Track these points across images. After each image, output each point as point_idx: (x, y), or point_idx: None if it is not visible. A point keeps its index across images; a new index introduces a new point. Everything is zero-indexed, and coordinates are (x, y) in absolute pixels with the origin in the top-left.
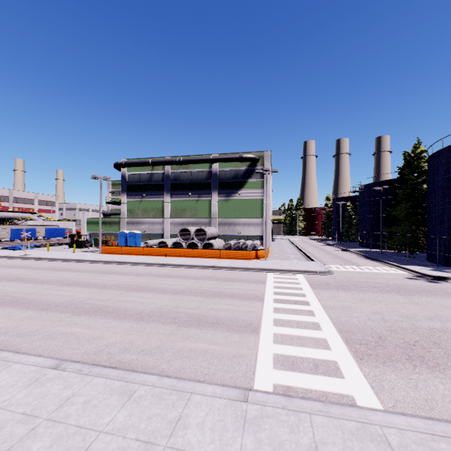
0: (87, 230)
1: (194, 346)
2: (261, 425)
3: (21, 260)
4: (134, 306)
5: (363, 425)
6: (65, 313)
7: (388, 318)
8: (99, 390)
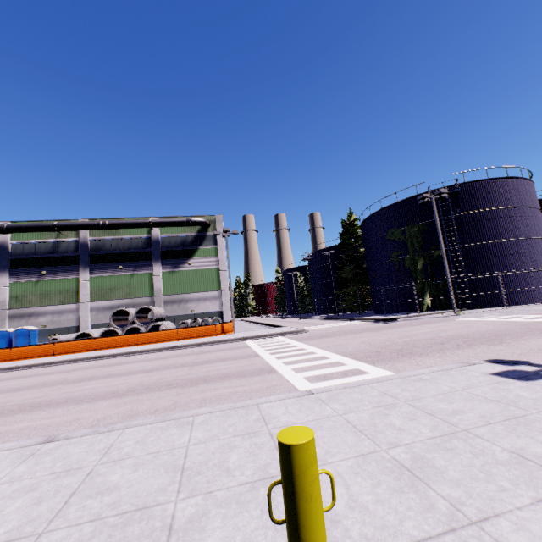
0: None
1: (218, 393)
2: (337, 398)
3: None
4: (98, 390)
5: (404, 378)
6: None
7: (374, 343)
8: (145, 432)
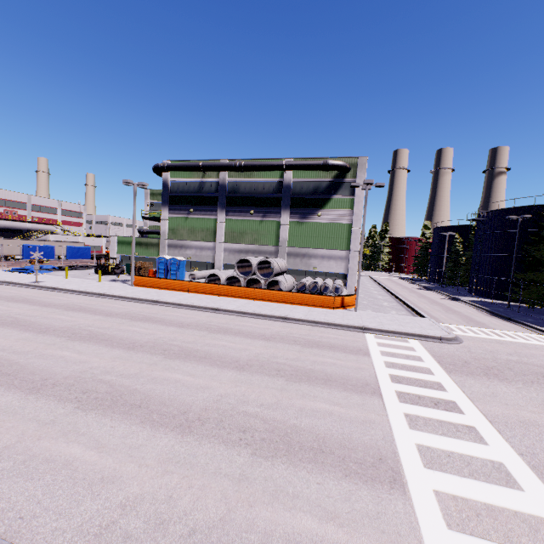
0: (118, 251)
1: (292, 524)
2: None
3: (30, 289)
4: (176, 395)
5: None
6: (64, 404)
7: None
8: None
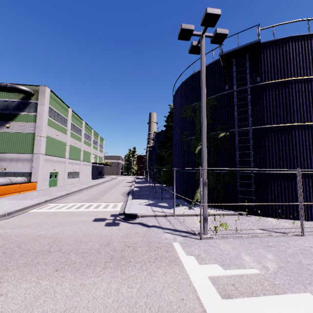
0: None
1: None
2: None
3: None
4: None
5: None
6: None
7: None
8: None
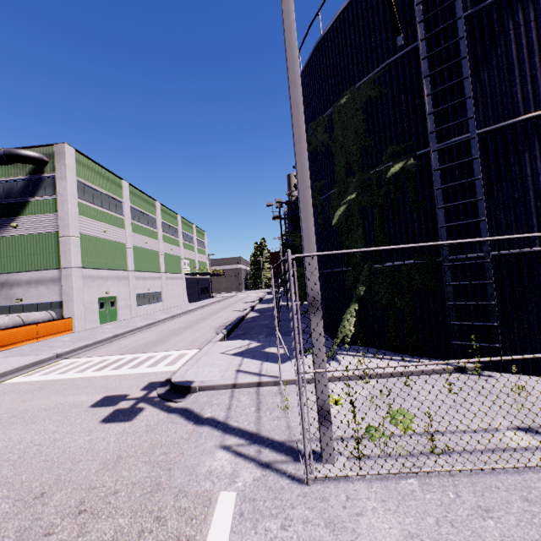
0: None
1: None
2: None
3: None
4: None
5: None
6: None
7: None
8: None
